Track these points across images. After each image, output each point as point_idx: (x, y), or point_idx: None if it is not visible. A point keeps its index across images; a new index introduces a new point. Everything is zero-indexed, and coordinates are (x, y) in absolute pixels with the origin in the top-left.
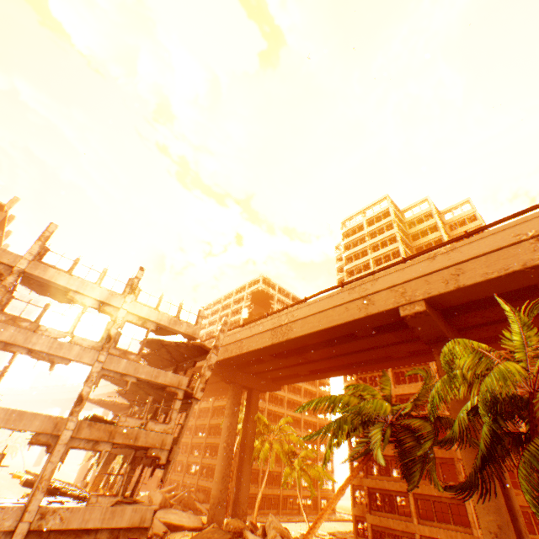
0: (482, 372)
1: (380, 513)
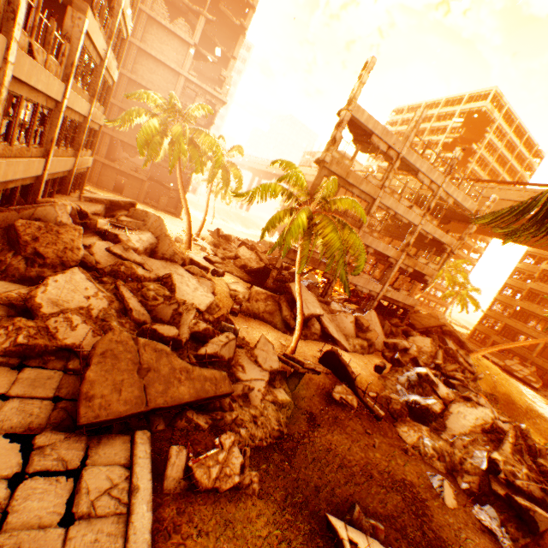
0: None
1: (505, 339)
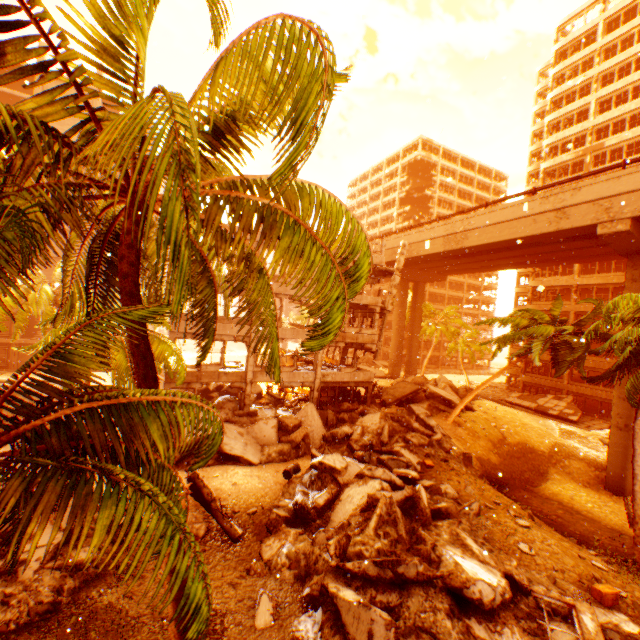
0: (639, 317)
1: (532, 375)
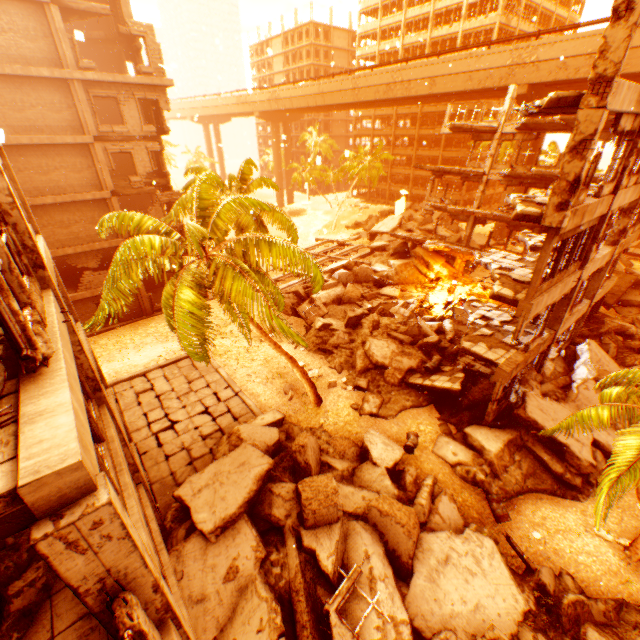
0: None
1: None
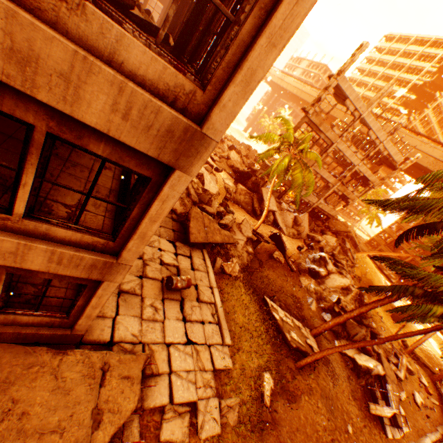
0: None
1: (388, 249)
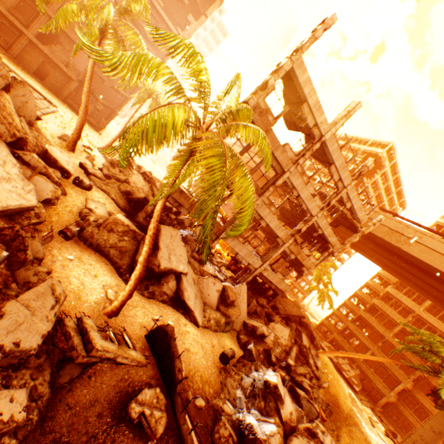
0: None
1: (343, 339)
